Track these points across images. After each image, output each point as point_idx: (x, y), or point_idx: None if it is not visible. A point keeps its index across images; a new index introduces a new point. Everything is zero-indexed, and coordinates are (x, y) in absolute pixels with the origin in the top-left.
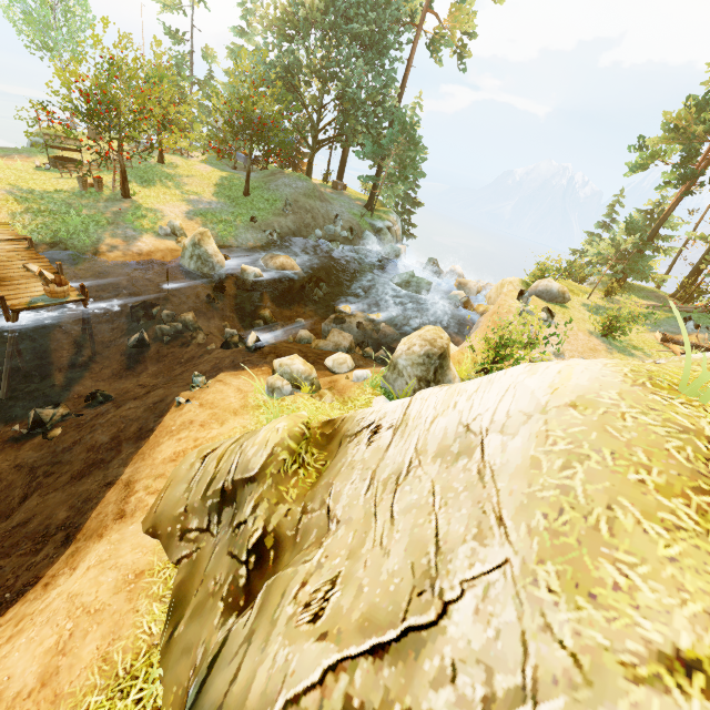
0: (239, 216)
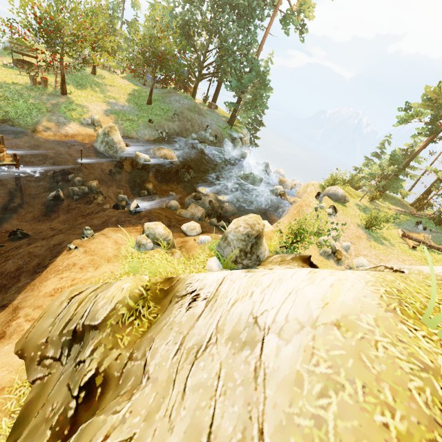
0: (141, 118)
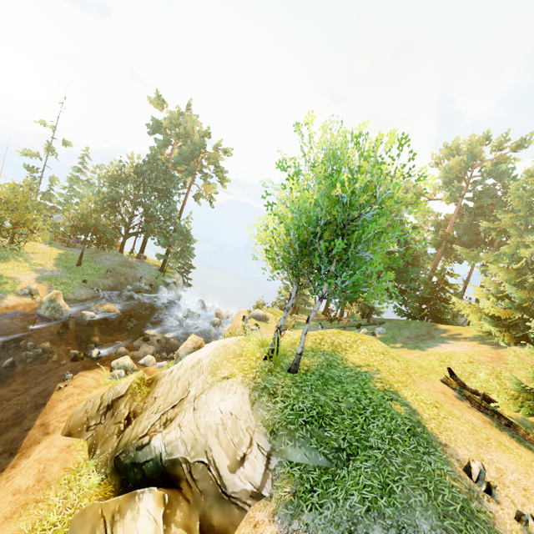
0: (75, 280)
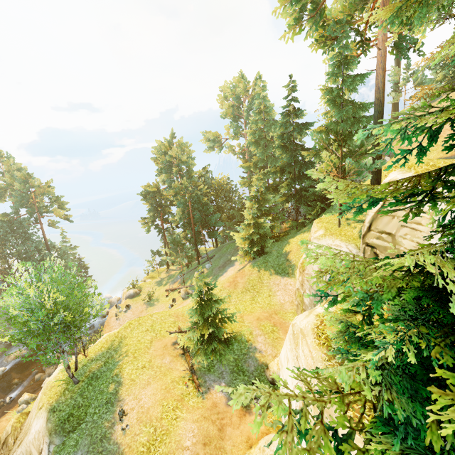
0: None
